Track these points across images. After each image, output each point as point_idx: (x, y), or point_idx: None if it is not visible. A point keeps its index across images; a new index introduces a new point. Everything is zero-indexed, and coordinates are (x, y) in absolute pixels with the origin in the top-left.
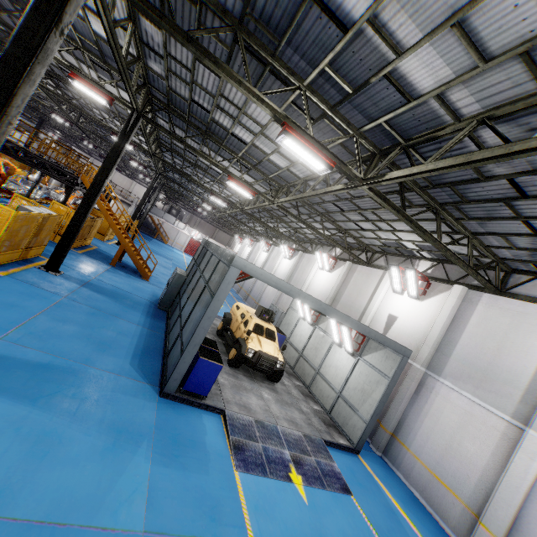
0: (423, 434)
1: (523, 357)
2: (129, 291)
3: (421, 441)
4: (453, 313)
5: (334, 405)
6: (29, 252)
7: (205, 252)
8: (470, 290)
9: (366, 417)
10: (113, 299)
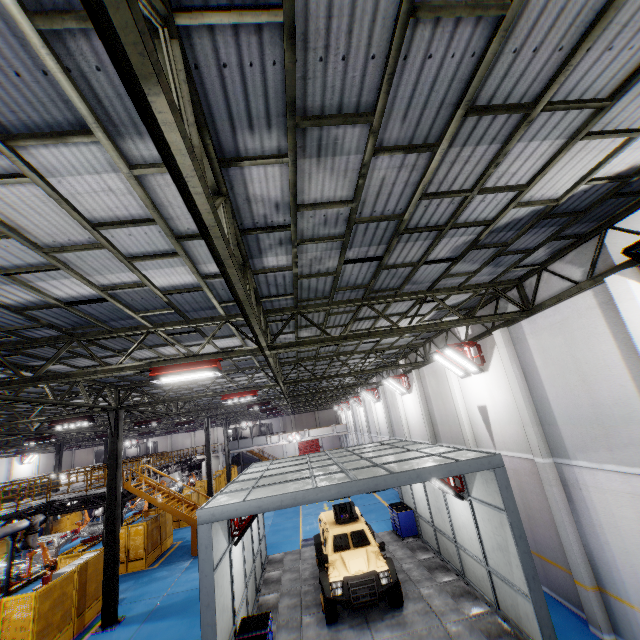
0: (622, 565)
1: (609, 373)
2: None
3: (630, 580)
4: (516, 366)
5: (494, 590)
6: (84, 617)
7: None
8: (509, 328)
9: (525, 591)
10: (181, 613)
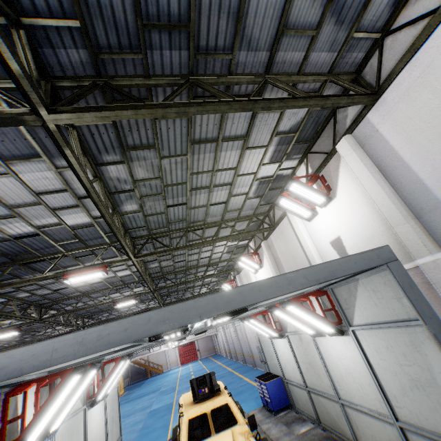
0: None
1: None
2: None
3: None
4: (371, 165)
5: None
6: None
7: None
8: (354, 133)
9: None
10: None
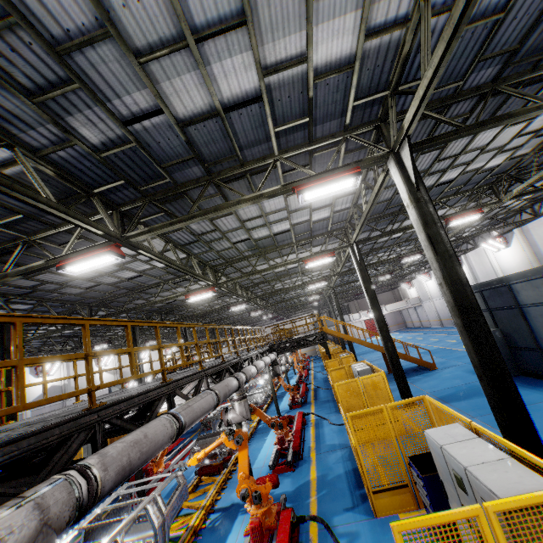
0: None
1: None
2: (462, 383)
3: None
4: None
5: None
6: None
7: (508, 288)
8: None
9: None
10: (480, 395)
